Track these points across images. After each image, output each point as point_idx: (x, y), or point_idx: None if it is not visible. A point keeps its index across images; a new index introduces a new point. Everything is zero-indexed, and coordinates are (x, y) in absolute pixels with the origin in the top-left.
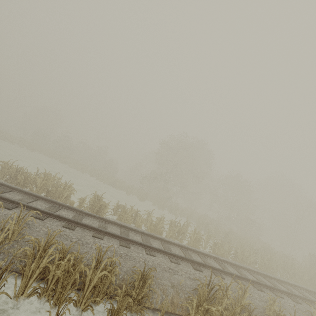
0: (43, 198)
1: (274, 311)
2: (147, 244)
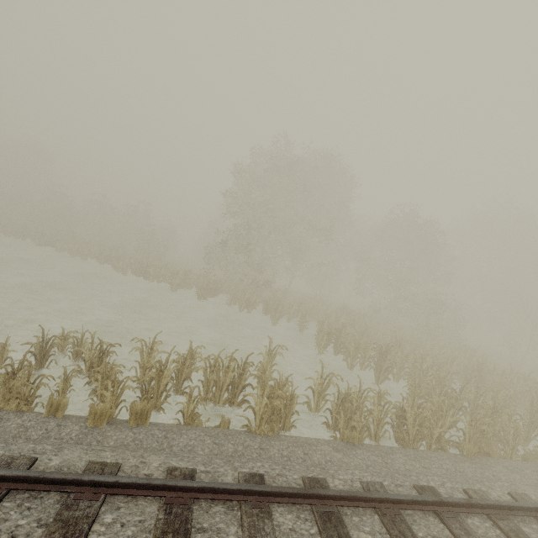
0: None
1: None
2: None
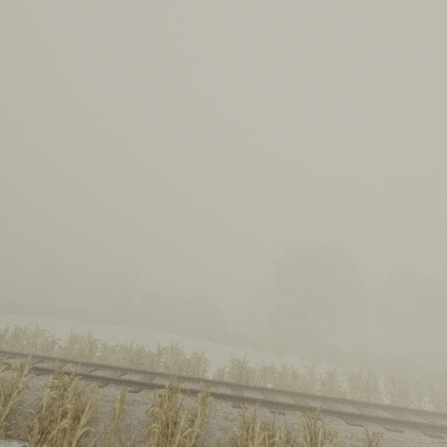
0: (188, 378)
1: None
2: (342, 410)
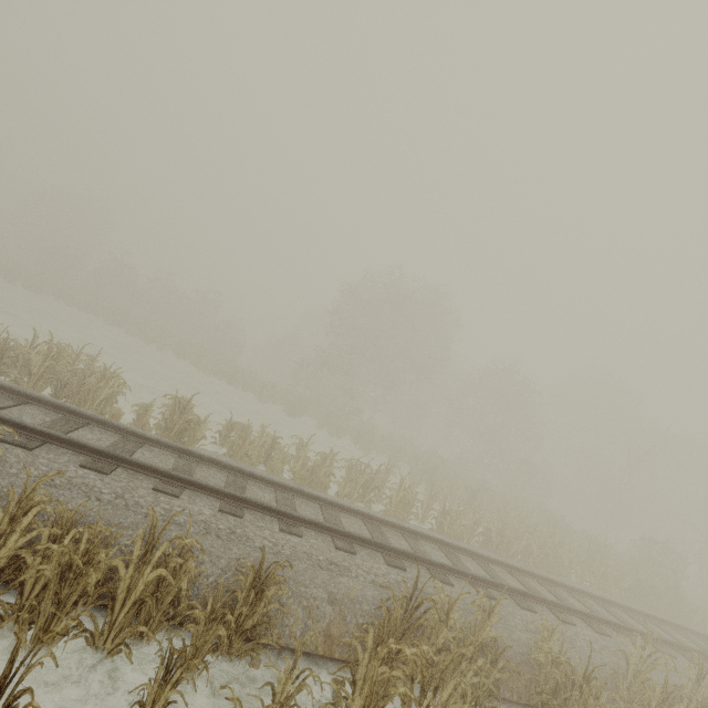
0: (39, 400)
1: (548, 652)
2: (286, 509)
